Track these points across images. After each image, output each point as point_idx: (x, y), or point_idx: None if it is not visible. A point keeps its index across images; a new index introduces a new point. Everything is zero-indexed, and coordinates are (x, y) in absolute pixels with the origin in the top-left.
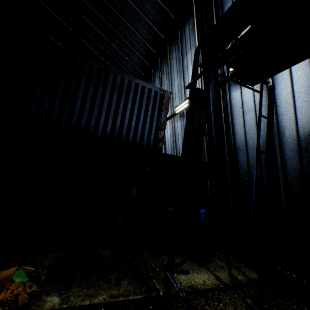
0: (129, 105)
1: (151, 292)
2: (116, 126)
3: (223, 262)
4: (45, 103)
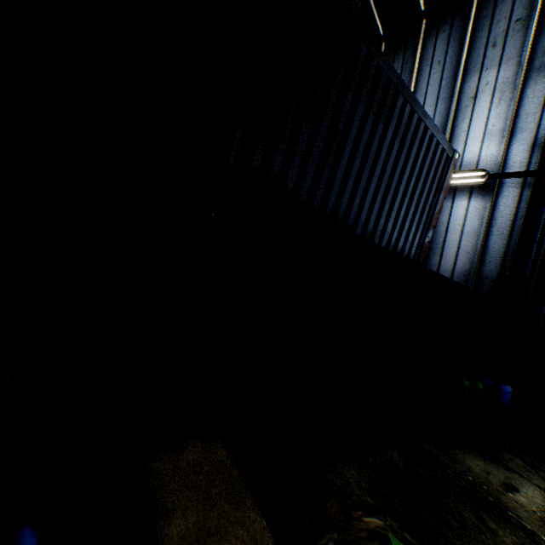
0: (406, 174)
1: (535, 539)
2: (382, 216)
3: (516, 459)
4: (297, 150)
